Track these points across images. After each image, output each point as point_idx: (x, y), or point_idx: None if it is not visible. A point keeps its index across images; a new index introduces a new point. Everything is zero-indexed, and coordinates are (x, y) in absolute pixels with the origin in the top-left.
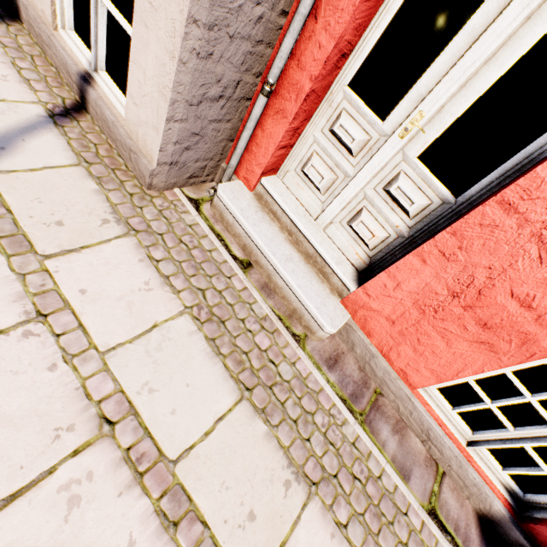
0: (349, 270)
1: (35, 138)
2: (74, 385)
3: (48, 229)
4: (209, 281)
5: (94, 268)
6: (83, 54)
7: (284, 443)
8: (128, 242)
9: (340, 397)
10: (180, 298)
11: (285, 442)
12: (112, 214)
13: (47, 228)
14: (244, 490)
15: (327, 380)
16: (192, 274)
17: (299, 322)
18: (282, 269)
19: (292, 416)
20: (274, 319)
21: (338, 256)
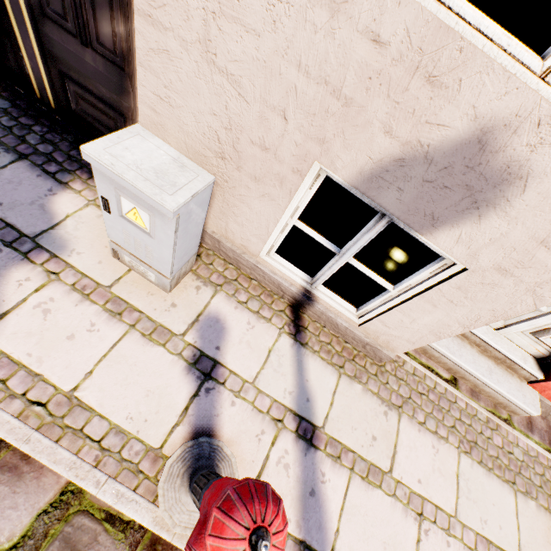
0: (531, 361)
1: (308, 371)
2: (461, 546)
3: (374, 448)
4: (451, 415)
5: (410, 459)
6: (293, 273)
7: (545, 505)
8: (404, 421)
9: (546, 449)
10: (451, 443)
11: (545, 504)
12: (383, 404)
13: (373, 448)
14: (549, 549)
15: (535, 442)
16: (442, 417)
17: (502, 408)
18: (493, 385)
19: (538, 484)
20: (491, 416)
21: (521, 353)
